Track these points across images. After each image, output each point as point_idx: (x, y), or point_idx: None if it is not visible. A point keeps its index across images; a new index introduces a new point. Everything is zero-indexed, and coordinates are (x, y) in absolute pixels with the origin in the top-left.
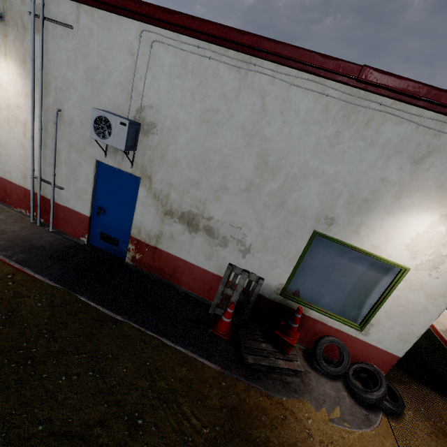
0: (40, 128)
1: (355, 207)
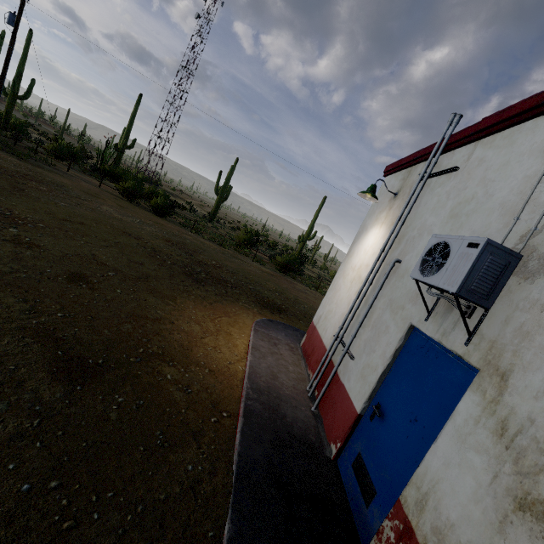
0: (370, 282)
1: None
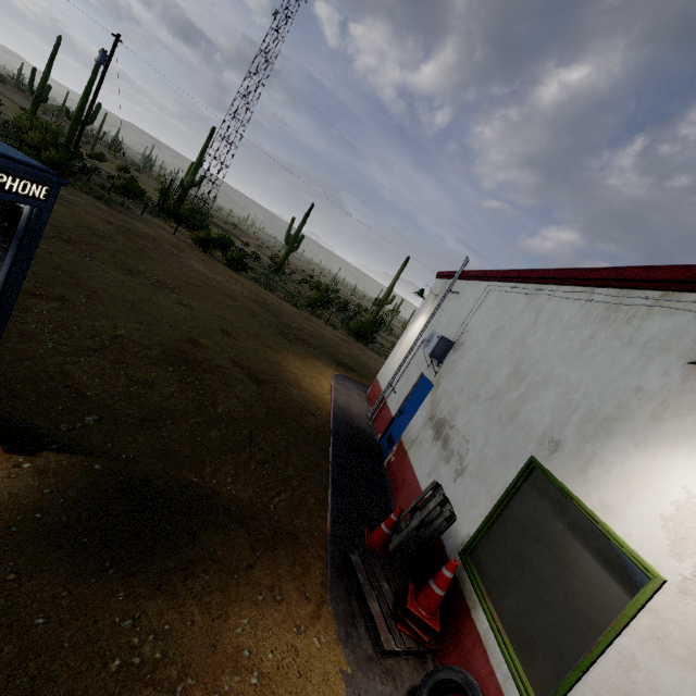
0: (411, 351)
1: (590, 427)
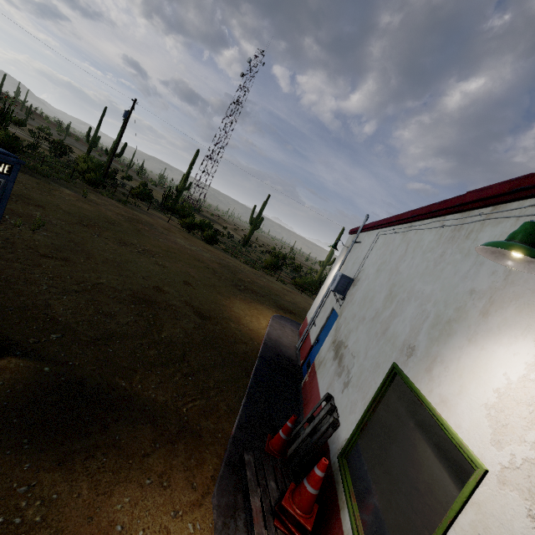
0: (327, 291)
1: (436, 331)
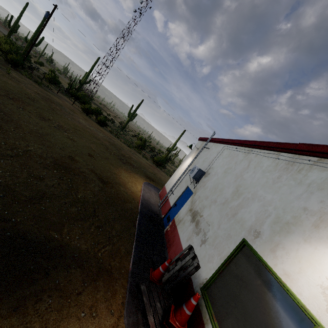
0: (183, 174)
1: (278, 226)
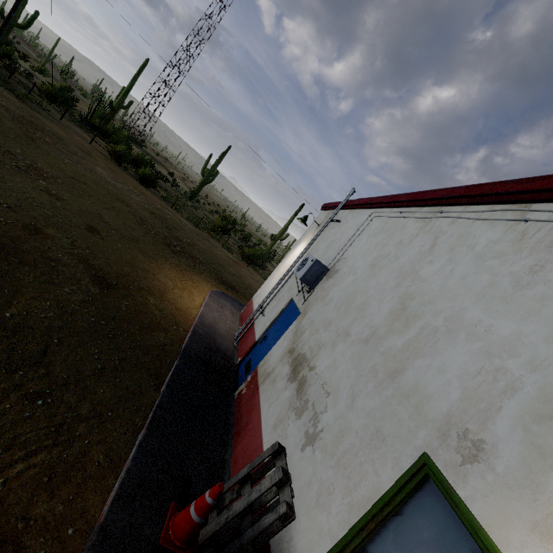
0: (286, 275)
1: None
